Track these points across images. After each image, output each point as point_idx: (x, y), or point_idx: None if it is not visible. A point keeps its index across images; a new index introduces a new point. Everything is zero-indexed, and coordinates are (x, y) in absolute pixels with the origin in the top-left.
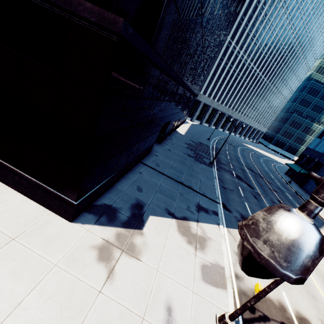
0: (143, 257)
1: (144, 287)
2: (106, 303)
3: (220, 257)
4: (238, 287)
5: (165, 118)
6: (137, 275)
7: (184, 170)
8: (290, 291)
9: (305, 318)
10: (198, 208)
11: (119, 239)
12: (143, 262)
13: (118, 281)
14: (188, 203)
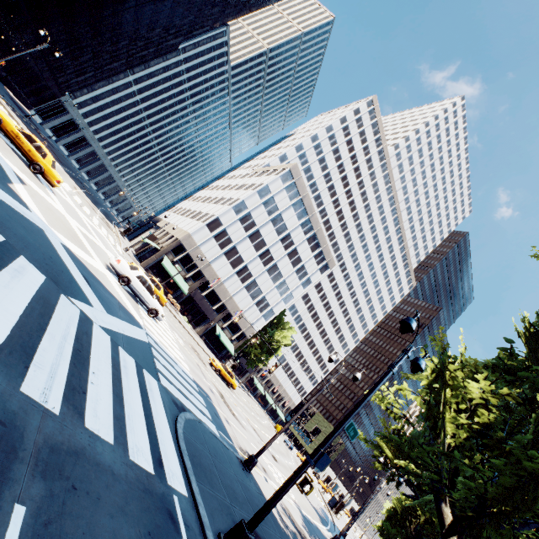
0: None
1: None
2: None
3: None
4: None
5: None
6: None
7: None
8: None
9: None
10: None
11: None
12: None
13: None
14: None
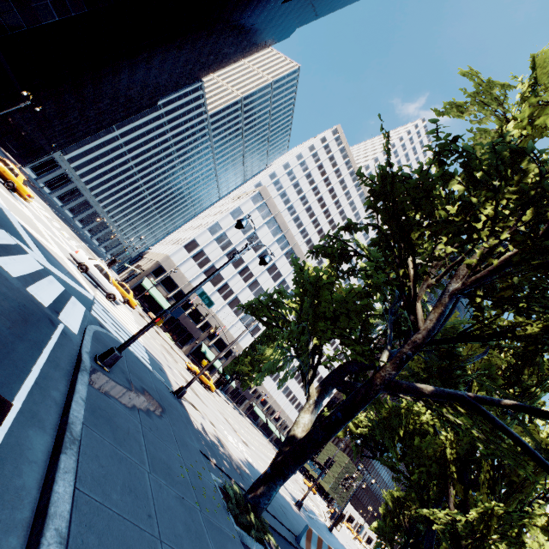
0: None
1: None
2: None
3: None
4: None
5: None
6: None
7: None
8: None
9: None
10: None
11: None
12: None
13: None
14: None
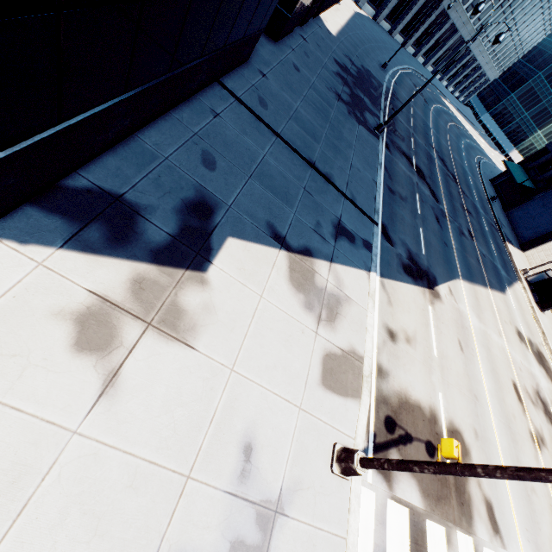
0: (201, 341)
1: (197, 409)
2: (93, 458)
3: (360, 338)
4: (378, 390)
5: None
6: (182, 383)
7: (322, 132)
8: (450, 391)
9: (457, 430)
10: (337, 231)
11: (139, 295)
12: (199, 352)
13: (129, 402)
14: (319, 216)
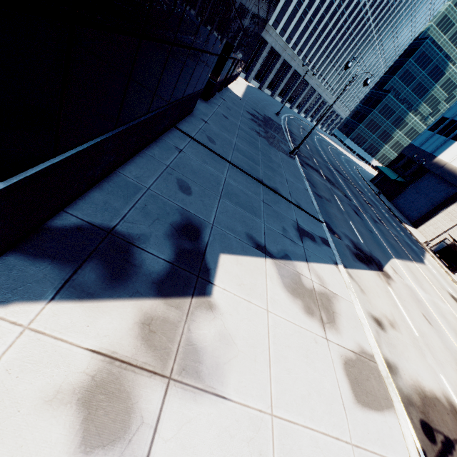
0: (230, 385)
1: None
2: None
3: (361, 334)
4: (399, 391)
5: (234, 20)
6: None
7: (258, 158)
8: (445, 370)
9: None
10: (300, 233)
11: (151, 340)
12: (232, 402)
13: None
14: (282, 222)
